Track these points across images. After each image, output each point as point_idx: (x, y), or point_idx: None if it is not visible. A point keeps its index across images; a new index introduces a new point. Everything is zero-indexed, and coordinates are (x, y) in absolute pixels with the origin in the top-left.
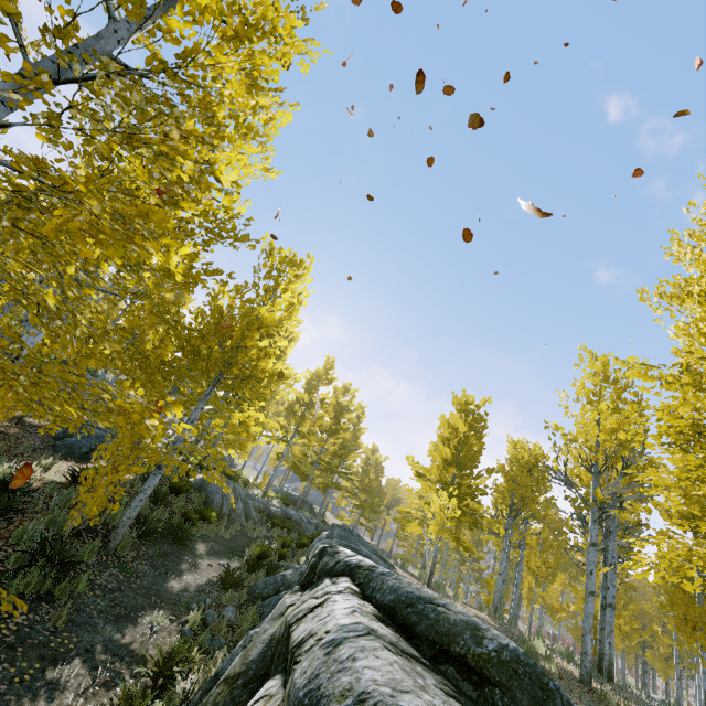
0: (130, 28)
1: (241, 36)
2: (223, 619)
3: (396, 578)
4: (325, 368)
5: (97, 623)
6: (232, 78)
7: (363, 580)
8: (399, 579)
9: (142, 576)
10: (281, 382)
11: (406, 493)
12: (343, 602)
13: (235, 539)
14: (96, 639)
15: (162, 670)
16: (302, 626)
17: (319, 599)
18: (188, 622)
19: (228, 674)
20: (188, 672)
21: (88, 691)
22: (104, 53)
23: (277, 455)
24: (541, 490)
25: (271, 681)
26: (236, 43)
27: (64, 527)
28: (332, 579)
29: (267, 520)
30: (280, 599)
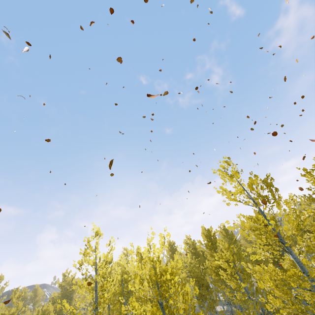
0: None
1: None
2: None
3: None
4: None
5: None
6: None
7: None
8: None
9: None
10: None
11: None
12: None
13: None
14: None
15: None
16: None
17: None
18: None
19: None
20: None
21: None
22: None
23: None
24: None
25: None
26: None
27: None
28: None
29: None
30: None
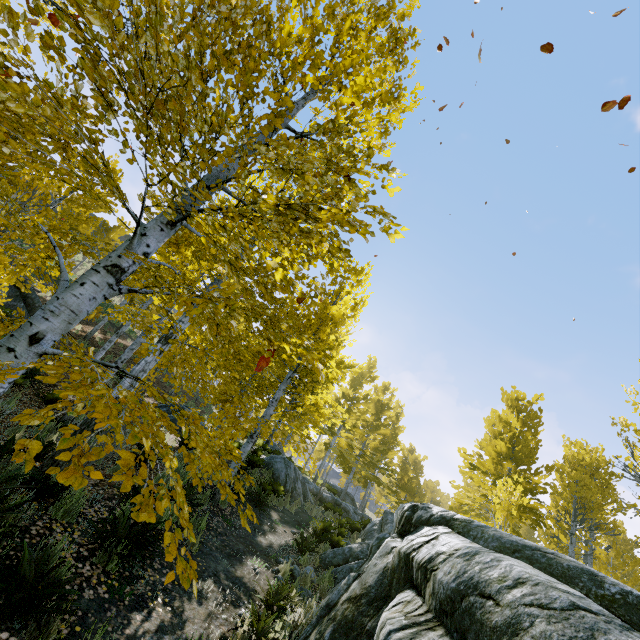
0: (298, 107)
1: (383, 102)
2: (305, 575)
3: (495, 530)
4: (368, 367)
5: (217, 556)
6: (372, 129)
7: (462, 530)
8: (498, 531)
9: (238, 528)
10: (345, 371)
11: (444, 497)
12: (456, 537)
13: (298, 514)
14: (218, 567)
15: (272, 601)
16: (423, 551)
17: (429, 536)
18: (279, 572)
19: (350, 595)
20: (290, 609)
21: (222, 604)
22: (285, 125)
23: (325, 445)
24: (606, 498)
25: (402, 594)
26: (371, 107)
27: (187, 477)
28: (432, 526)
29: (319, 504)
30: (351, 568)
